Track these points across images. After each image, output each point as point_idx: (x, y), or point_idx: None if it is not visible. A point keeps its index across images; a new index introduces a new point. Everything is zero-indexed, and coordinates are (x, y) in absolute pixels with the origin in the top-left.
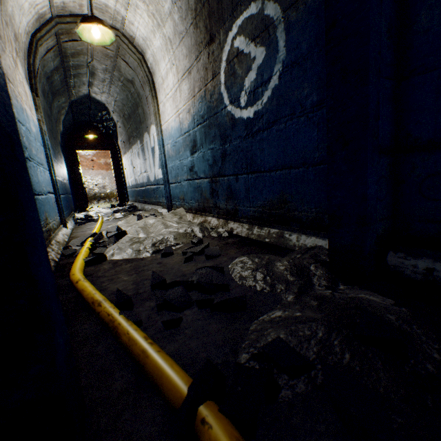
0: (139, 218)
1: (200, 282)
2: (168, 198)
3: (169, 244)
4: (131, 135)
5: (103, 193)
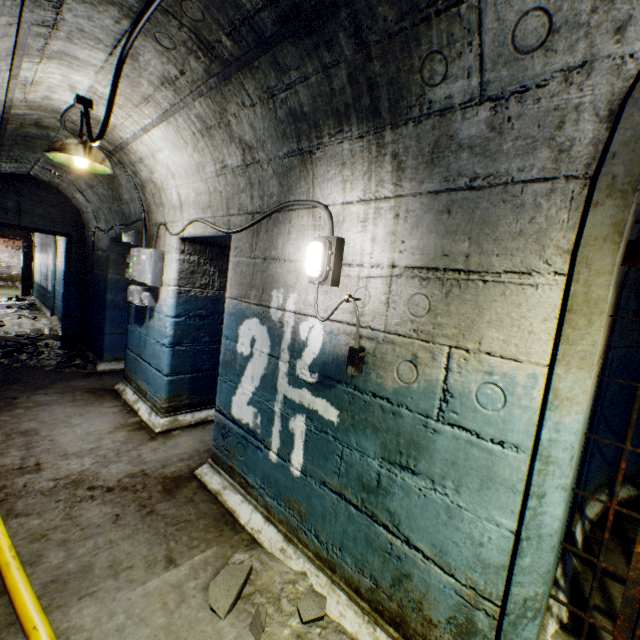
0: (20, 318)
1: (21, 342)
2: (53, 307)
3: (27, 333)
4: (44, 244)
5: (7, 274)
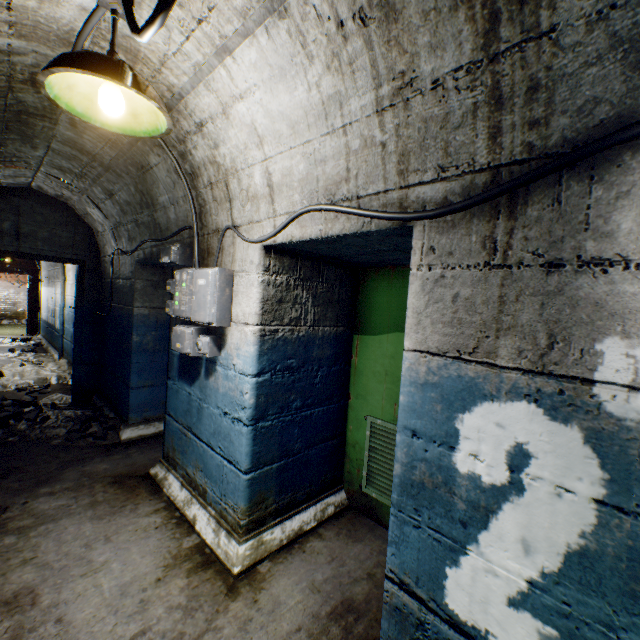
0: (22, 365)
1: (21, 400)
2: (62, 348)
3: (29, 385)
4: (51, 277)
5: (12, 311)
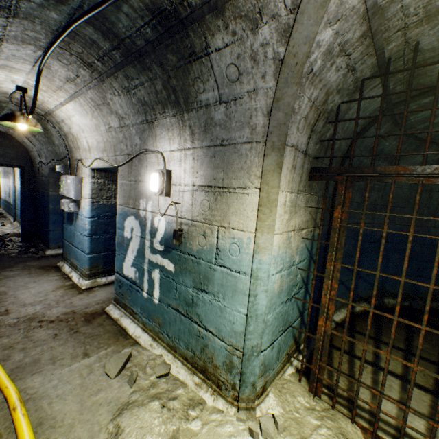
0: None
1: None
2: (15, 215)
3: None
4: (6, 172)
5: None
